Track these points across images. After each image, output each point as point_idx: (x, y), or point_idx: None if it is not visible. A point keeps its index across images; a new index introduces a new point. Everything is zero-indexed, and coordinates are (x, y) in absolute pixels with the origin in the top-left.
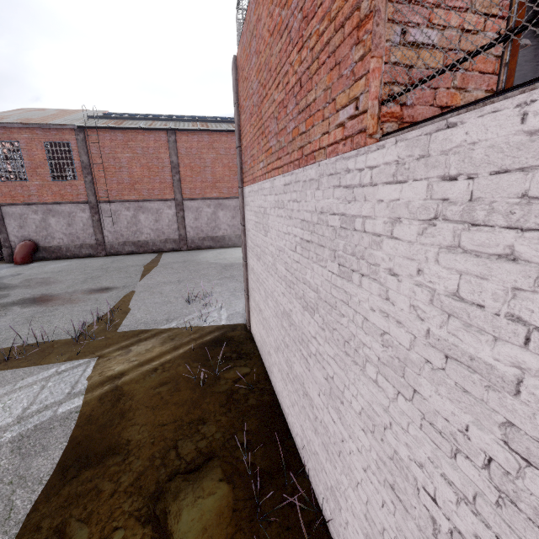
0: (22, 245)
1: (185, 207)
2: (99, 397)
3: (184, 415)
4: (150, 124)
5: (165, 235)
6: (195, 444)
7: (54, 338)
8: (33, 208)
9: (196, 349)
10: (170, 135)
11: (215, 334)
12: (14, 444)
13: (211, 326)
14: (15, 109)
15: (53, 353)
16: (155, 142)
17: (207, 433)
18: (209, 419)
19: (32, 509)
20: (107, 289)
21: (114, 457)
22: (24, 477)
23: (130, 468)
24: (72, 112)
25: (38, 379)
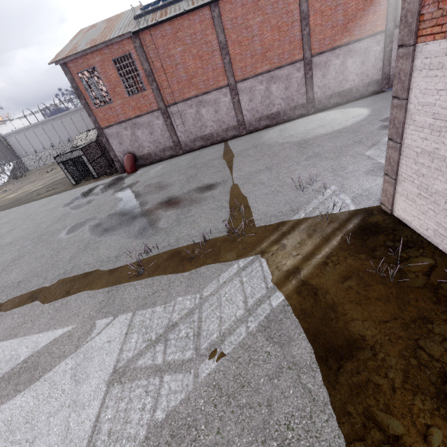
0: (127, 158)
1: (239, 90)
2: (295, 291)
3: (399, 312)
4: (191, 2)
5: (225, 124)
6: (441, 345)
7: (211, 237)
8: (123, 126)
9: (349, 240)
10: (213, 9)
11: (354, 222)
12: (263, 333)
13: (342, 213)
14: (76, 35)
15: (221, 250)
16: (200, 24)
17: (444, 333)
18: (433, 318)
19: (326, 393)
20: (212, 186)
21: (362, 352)
22: (295, 363)
23: (389, 365)
24: (116, 19)
25: (231, 275)
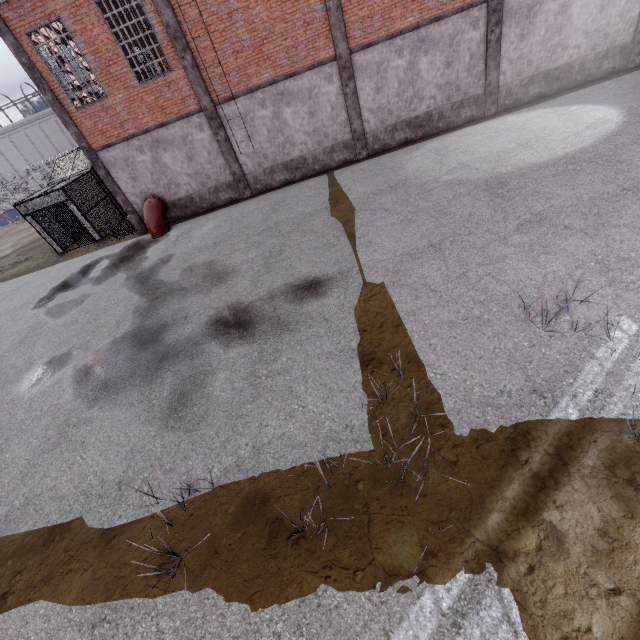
0: (148, 208)
1: (356, 70)
2: None
3: None
4: None
5: (329, 138)
6: None
7: (339, 456)
8: (134, 144)
9: None
10: None
11: None
12: None
13: None
14: None
15: (374, 516)
16: None
17: None
18: None
19: None
20: (319, 284)
21: None
22: None
23: None
24: None
25: None
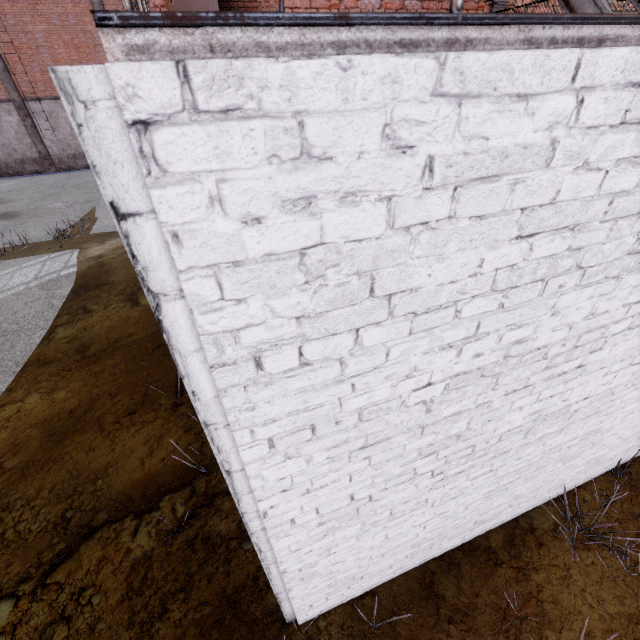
0: None
1: None
2: (88, 267)
3: None
4: None
5: None
6: None
7: (36, 241)
8: None
9: None
10: None
11: None
12: (39, 287)
13: None
14: None
15: (40, 249)
16: (74, 6)
17: None
18: None
19: (64, 304)
20: (70, 204)
21: (105, 287)
22: (53, 296)
23: (116, 289)
24: None
25: (37, 262)
